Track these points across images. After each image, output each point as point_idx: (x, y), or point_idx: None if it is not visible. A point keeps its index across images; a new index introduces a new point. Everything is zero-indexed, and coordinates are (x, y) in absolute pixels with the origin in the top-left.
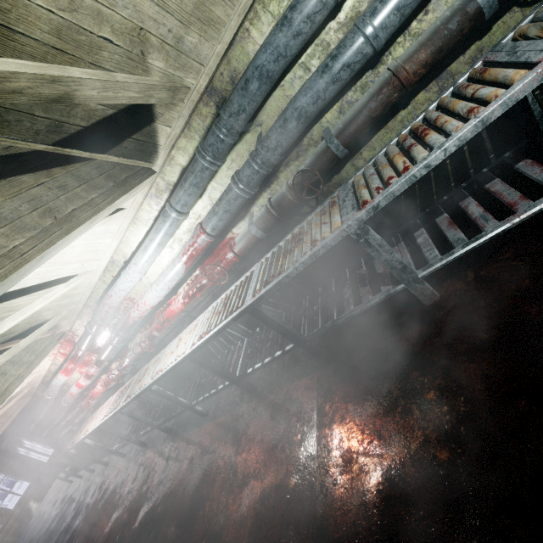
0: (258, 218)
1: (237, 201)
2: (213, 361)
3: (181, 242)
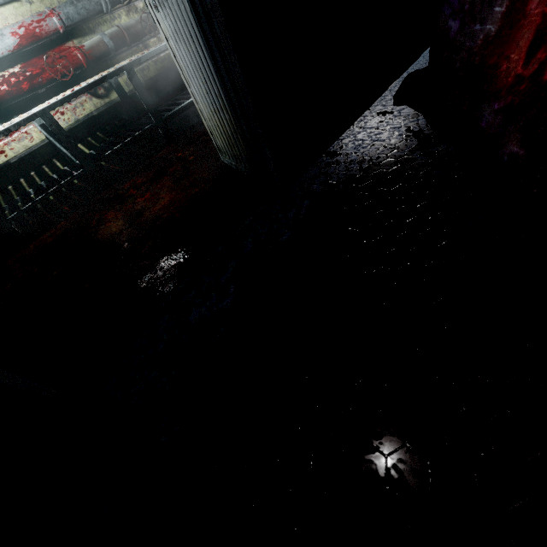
0: (110, 32)
1: (97, 6)
2: (18, 199)
3: (6, 22)
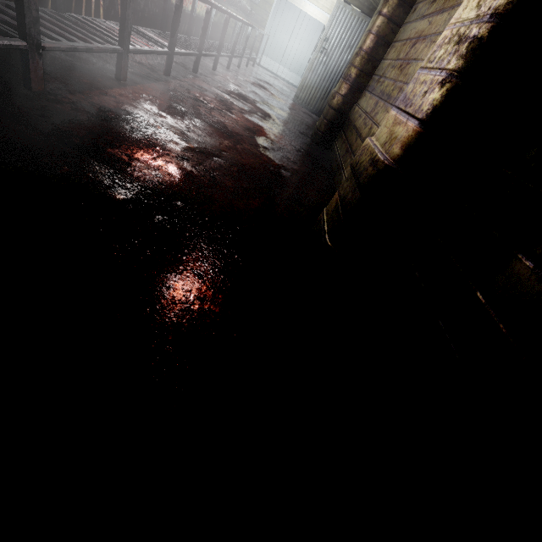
0: None
1: None
2: (195, 38)
3: None
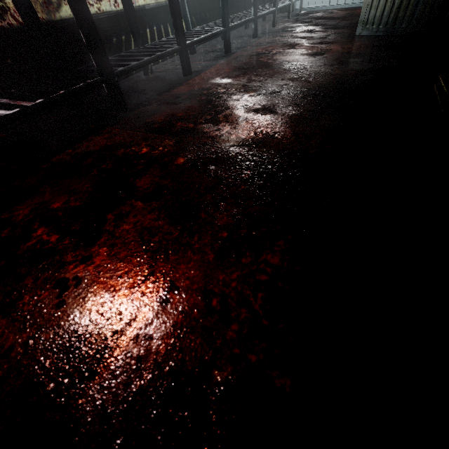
0: None
1: None
2: (157, 42)
3: None
